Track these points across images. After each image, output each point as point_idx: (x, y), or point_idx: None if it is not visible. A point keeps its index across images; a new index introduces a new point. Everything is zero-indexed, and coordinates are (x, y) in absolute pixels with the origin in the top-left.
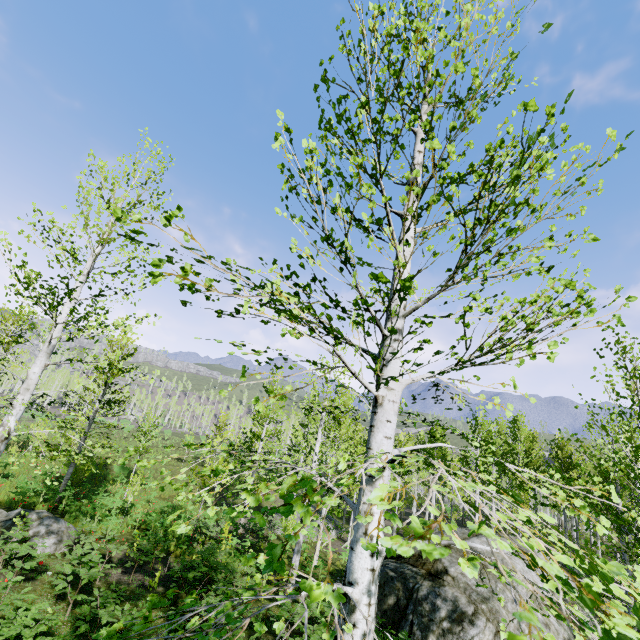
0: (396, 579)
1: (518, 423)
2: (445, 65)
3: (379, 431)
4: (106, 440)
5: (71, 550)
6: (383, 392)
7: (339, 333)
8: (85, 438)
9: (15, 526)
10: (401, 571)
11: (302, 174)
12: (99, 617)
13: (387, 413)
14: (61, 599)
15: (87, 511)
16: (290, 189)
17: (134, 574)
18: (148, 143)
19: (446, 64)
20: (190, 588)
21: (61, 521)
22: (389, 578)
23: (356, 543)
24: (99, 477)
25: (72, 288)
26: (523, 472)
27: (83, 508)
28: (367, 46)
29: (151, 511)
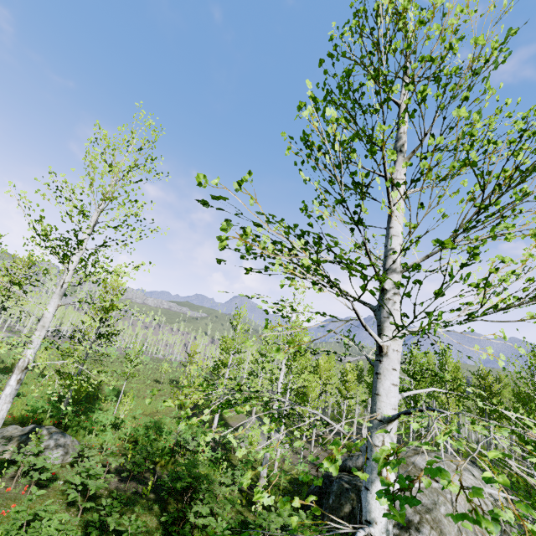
0: (351, 490)
1: (446, 356)
2: (442, 41)
3: (386, 378)
4: (101, 366)
5: (75, 461)
6: (387, 342)
7: (371, 292)
8: (83, 364)
9: (29, 440)
10: (354, 483)
11: (325, 141)
12: (107, 524)
13: (392, 362)
14: (71, 505)
15: (86, 426)
16: (308, 155)
17: (128, 482)
18: (142, 115)
19: (443, 40)
20: (176, 495)
21: (67, 436)
22: (344, 489)
23: (371, 484)
24: (93, 396)
25: (81, 239)
26: (512, 416)
27: (83, 424)
28: (382, 21)
29: (137, 426)
